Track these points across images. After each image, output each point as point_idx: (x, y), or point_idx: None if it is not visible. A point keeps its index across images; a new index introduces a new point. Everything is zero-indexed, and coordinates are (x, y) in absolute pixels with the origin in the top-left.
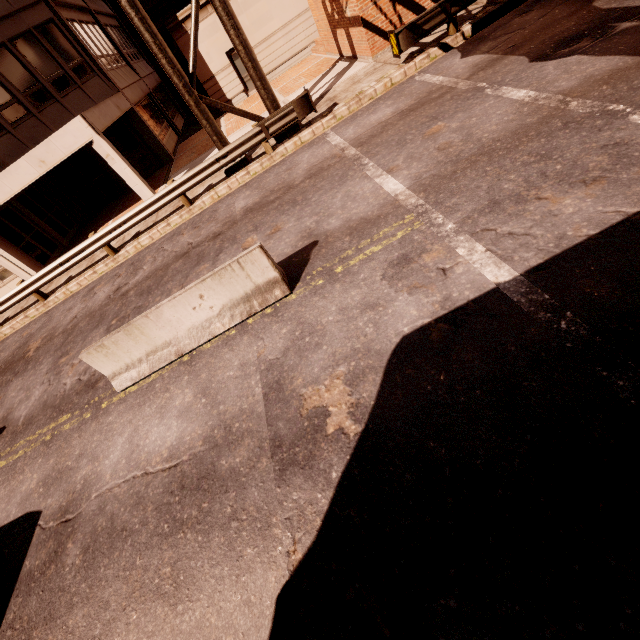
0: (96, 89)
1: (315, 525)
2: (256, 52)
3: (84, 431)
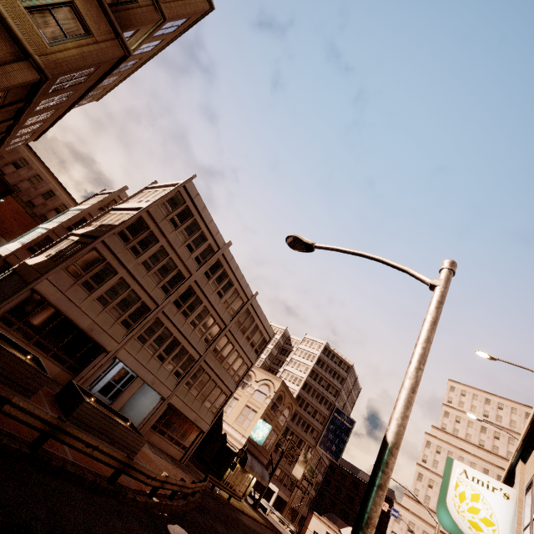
0: (287, 492)
1: None
2: None
3: None
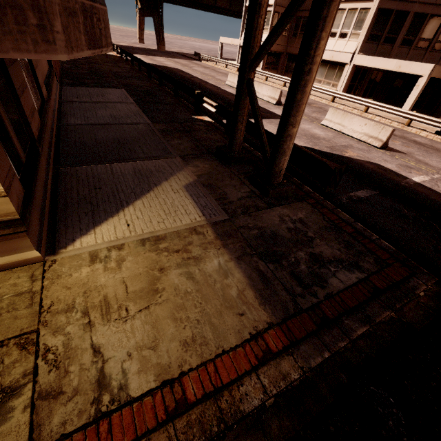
0: None
1: (323, 150)
2: None
3: (306, 121)
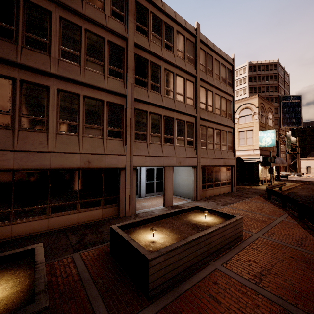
0: None
1: None
2: (313, 169)
3: None
